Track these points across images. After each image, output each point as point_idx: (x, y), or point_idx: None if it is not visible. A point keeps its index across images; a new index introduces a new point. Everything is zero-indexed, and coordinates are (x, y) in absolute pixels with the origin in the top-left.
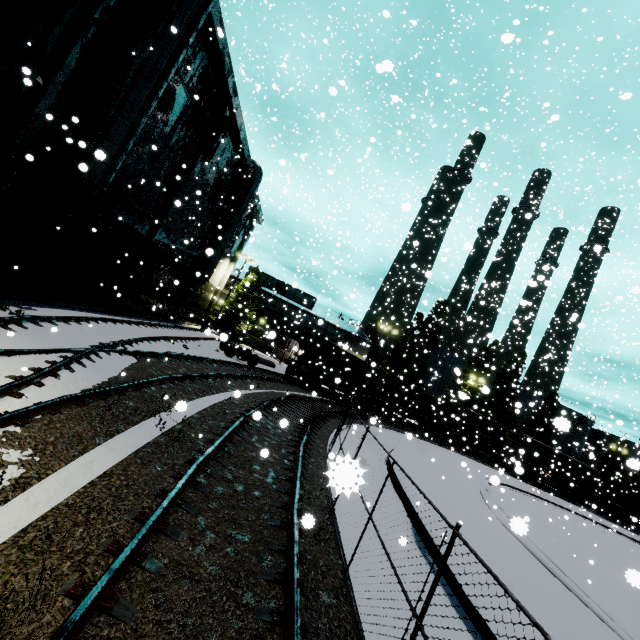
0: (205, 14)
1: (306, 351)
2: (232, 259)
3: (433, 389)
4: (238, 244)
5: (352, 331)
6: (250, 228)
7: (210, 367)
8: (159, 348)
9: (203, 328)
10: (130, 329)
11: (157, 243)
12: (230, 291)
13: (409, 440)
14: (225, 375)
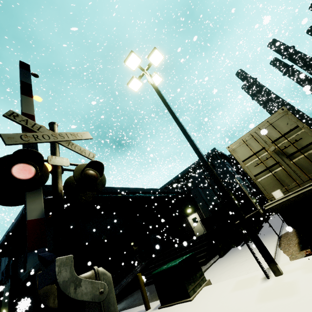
0: None
1: None
2: None
3: None
4: None
5: None
6: None
7: None
8: None
9: None
10: None
11: None
12: None
13: None
14: None
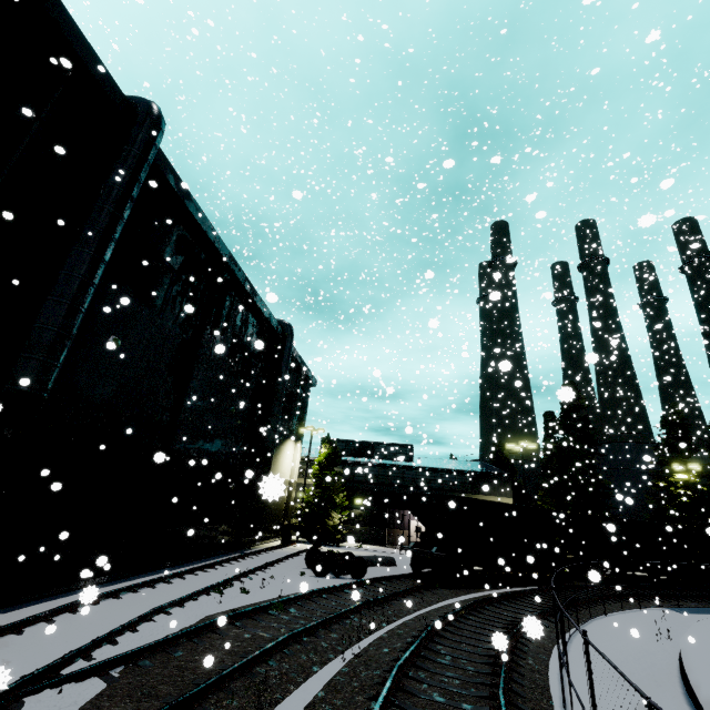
0: (146, 165)
1: (428, 523)
2: (296, 438)
3: (629, 507)
4: (297, 418)
5: (476, 469)
6: (305, 395)
7: (280, 620)
8: (186, 618)
9: (284, 541)
10: (145, 597)
11: (180, 449)
12: (305, 478)
13: (670, 620)
14: (305, 630)
